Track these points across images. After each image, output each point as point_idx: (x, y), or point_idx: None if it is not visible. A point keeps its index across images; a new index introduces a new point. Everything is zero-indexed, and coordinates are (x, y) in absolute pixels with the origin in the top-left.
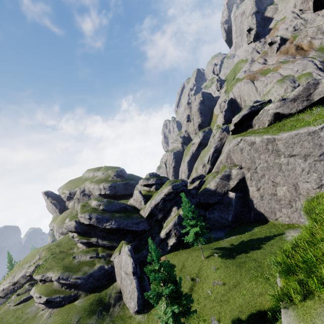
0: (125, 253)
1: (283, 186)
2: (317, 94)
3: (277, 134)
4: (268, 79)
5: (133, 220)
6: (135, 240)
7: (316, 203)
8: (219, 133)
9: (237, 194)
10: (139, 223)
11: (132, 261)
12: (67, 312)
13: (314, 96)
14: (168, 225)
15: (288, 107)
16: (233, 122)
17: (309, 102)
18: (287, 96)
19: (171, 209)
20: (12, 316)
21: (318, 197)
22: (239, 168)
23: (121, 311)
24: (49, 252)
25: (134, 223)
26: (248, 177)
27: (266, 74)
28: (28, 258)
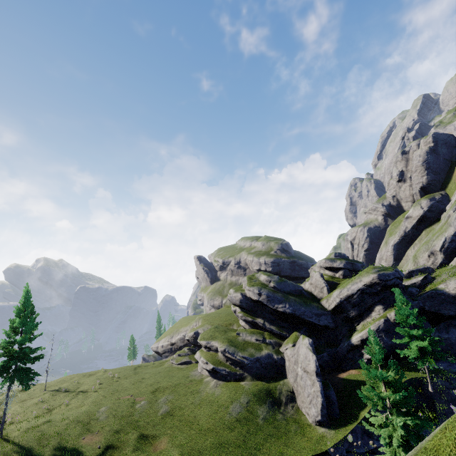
0: (305, 346)
1: None
2: None
3: None
4: None
5: (313, 310)
6: (312, 336)
7: None
8: None
9: None
10: (321, 315)
11: (316, 358)
12: (234, 389)
13: None
14: (366, 328)
15: None
16: None
17: None
18: None
19: (373, 308)
20: (179, 373)
21: None
22: None
23: (296, 414)
24: (207, 321)
25: (314, 313)
26: None
27: None
28: (183, 322)
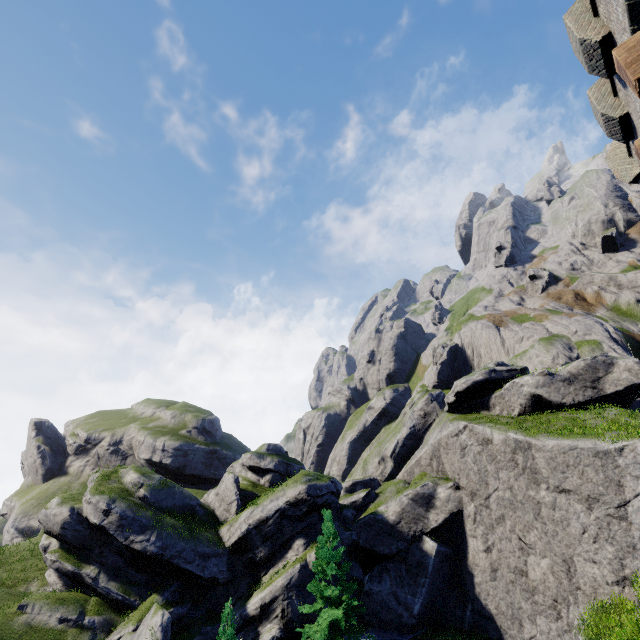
0: (151, 632)
1: (543, 557)
2: (611, 382)
3: (535, 436)
4: (524, 330)
5: (200, 547)
6: (186, 601)
7: (613, 621)
8: (424, 401)
9: (442, 548)
10: (211, 556)
11: None
12: None
13: (605, 384)
14: (273, 582)
15: (559, 391)
16: (454, 388)
17: (596, 391)
18: (557, 370)
19: (292, 543)
20: None
21: (617, 606)
22: (454, 487)
23: None
24: None
25: (199, 552)
26: (470, 513)
27: (521, 321)
28: None
